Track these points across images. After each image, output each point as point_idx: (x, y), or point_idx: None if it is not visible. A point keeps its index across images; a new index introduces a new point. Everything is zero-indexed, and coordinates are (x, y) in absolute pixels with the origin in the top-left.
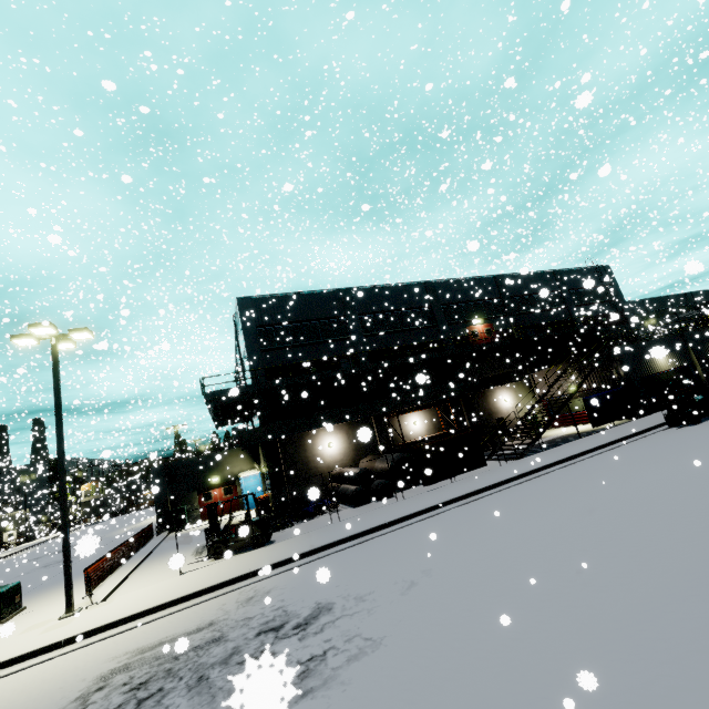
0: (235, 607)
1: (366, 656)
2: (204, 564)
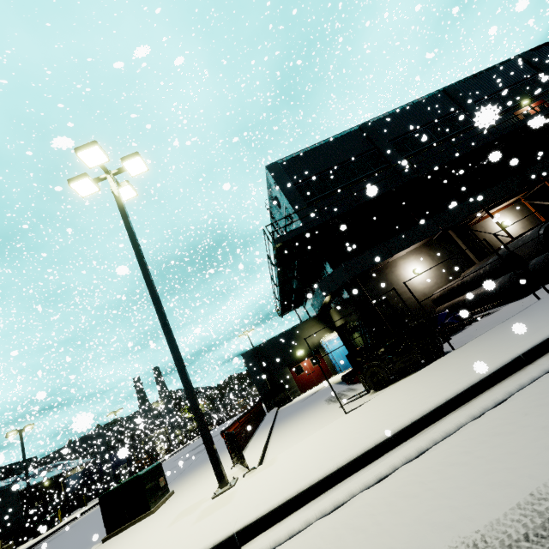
0: None
1: None
2: (365, 399)
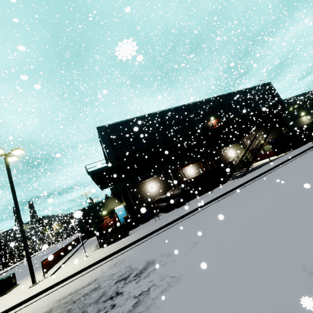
0: (108, 269)
1: (171, 288)
2: (98, 250)
